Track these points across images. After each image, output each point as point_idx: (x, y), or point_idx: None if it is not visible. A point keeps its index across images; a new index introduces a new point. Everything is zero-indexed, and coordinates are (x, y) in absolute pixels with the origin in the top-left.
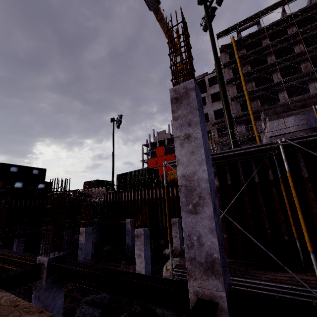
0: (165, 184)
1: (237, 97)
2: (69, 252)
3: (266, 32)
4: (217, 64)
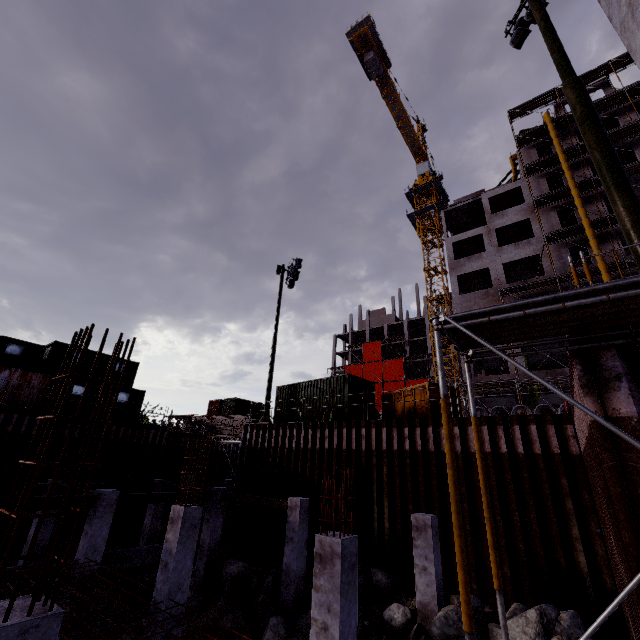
0: (443, 391)
1: (562, 235)
2: (146, 563)
3: (630, 98)
4: (573, 84)
